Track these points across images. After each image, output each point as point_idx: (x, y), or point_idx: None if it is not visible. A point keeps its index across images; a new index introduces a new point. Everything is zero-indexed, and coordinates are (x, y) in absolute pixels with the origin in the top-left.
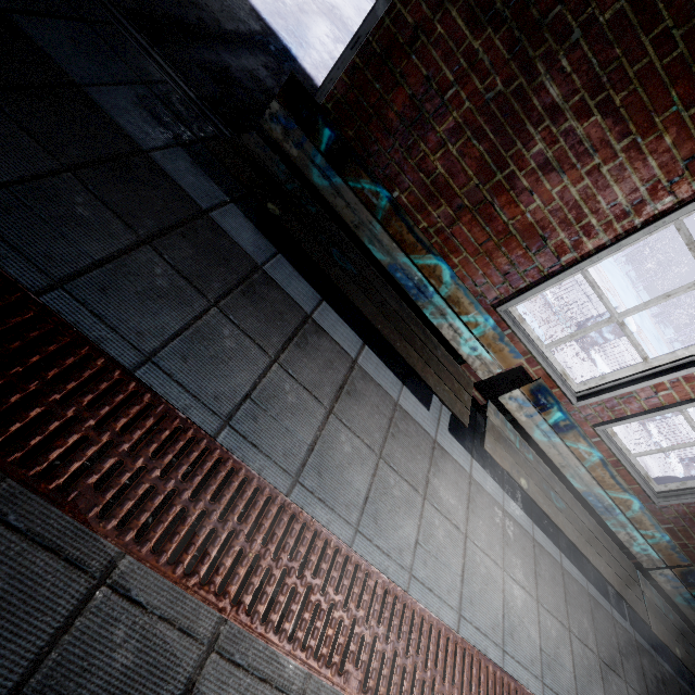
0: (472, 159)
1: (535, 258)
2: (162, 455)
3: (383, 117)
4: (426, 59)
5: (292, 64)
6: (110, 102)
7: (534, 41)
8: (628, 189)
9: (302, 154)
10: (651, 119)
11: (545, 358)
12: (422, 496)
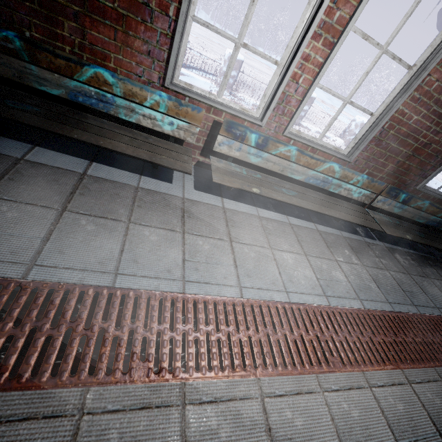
0: None
1: (155, 26)
2: None
3: None
4: None
5: None
6: None
7: None
8: None
9: None
10: None
11: (223, 105)
12: (181, 232)
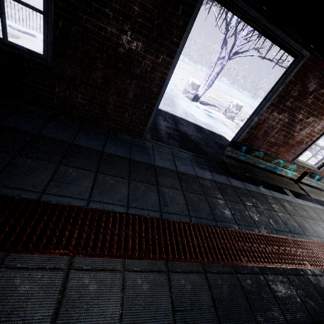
0: (281, 135)
1: (301, 146)
2: (298, 248)
3: (256, 137)
4: (267, 123)
5: (162, 112)
6: (200, 174)
7: (294, 111)
8: (321, 126)
9: (237, 155)
10: (323, 113)
11: (307, 165)
12: (313, 219)
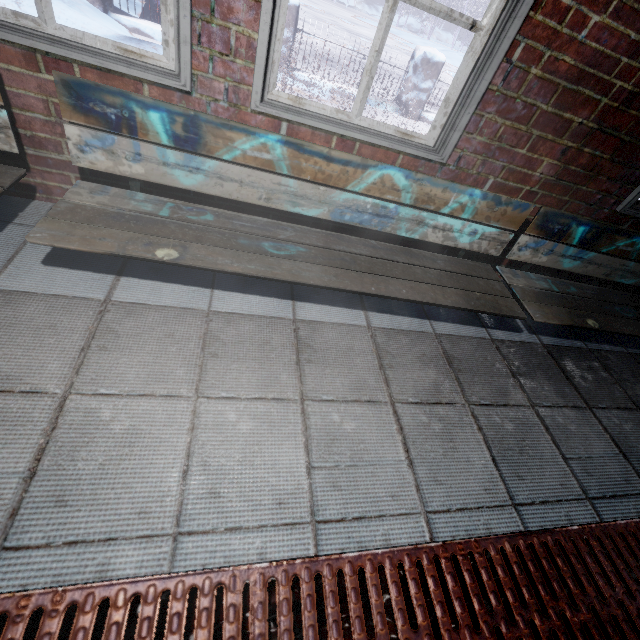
0: None
1: None
2: None
3: None
4: None
5: None
6: None
7: None
8: None
9: None
10: None
11: (64, 43)
12: None
